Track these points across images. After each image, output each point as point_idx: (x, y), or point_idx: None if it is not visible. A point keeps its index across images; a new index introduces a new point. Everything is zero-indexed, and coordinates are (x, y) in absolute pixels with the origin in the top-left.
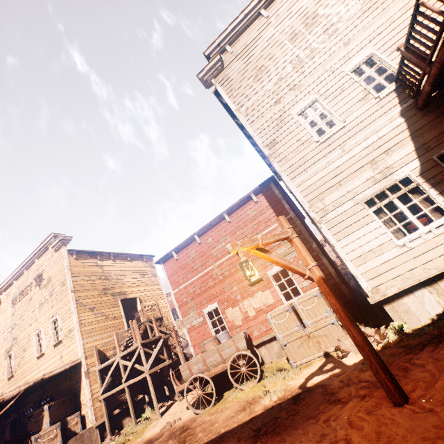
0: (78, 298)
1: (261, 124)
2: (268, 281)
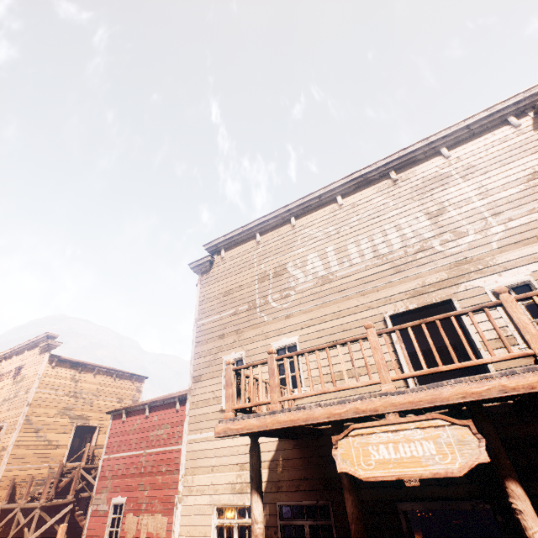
0: (31, 414)
1: (202, 350)
2: (173, 506)
